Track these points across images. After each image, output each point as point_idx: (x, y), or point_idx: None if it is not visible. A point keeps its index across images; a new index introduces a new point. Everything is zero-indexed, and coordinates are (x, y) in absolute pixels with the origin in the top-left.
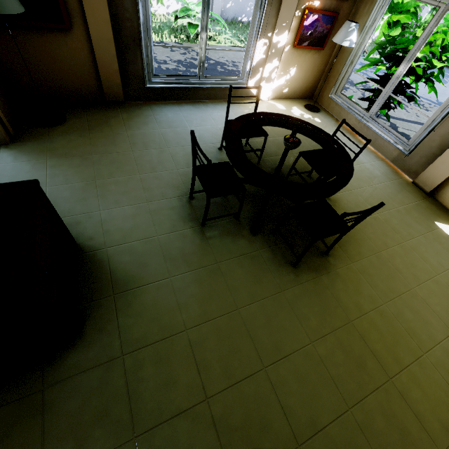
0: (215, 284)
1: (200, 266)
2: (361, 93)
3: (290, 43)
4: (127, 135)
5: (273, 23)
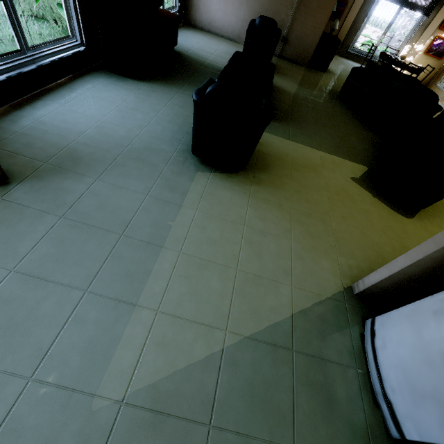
0: None
1: None
2: None
3: (423, 51)
4: (336, 60)
5: (417, 39)
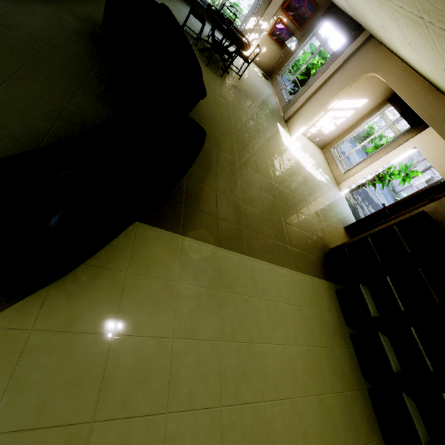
0: None
1: None
2: None
3: (267, 32)
4: None
5: (263, 13)
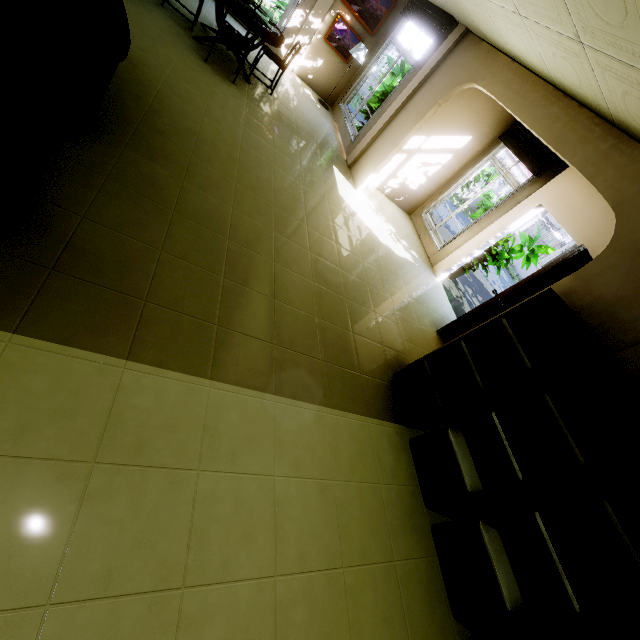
0: (142, 8)
1: (140, 0)
2: None
3: (323, 34)
4: None
5: (313, 5)
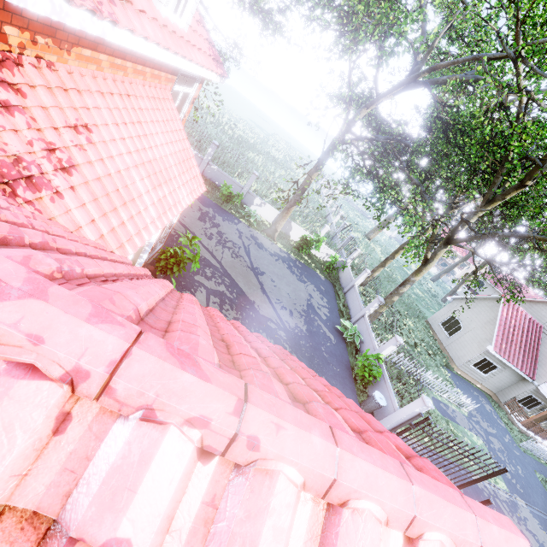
0: None
1: None
2: (207, 228)
3: None
4: None
5: None
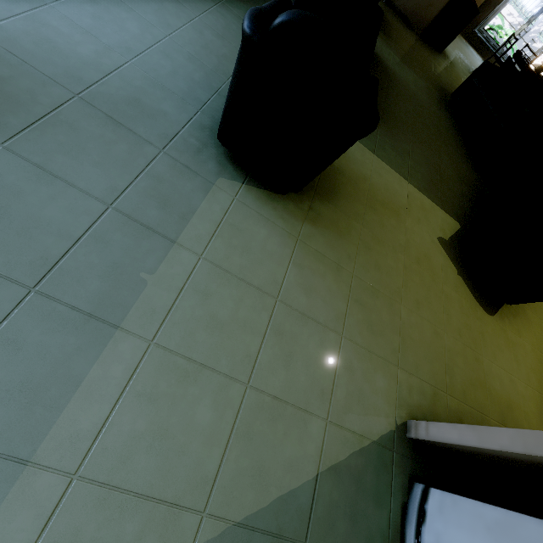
0: None
1: None
2: None
3: None
4: (455, 39)
5: None
